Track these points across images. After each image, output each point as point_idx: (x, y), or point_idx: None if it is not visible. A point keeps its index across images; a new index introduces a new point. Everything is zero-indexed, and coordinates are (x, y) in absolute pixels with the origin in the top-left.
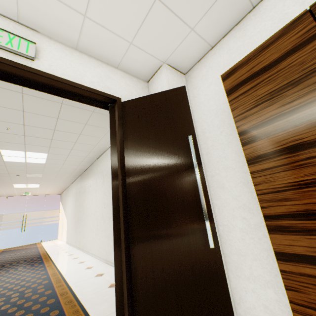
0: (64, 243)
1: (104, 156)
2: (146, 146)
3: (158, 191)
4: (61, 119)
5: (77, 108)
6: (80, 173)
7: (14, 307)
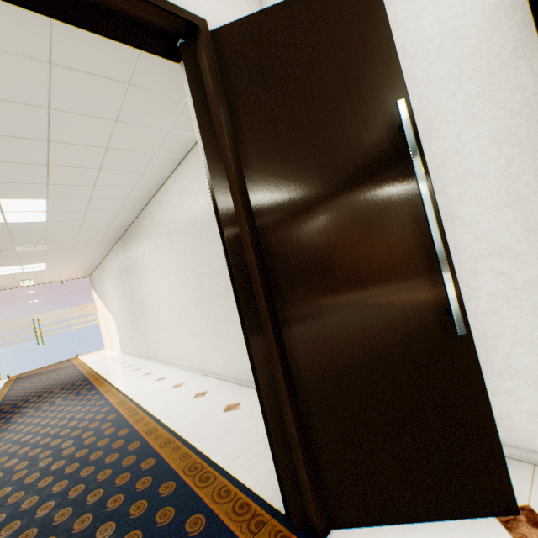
0: (118, 354)
1: (162, 195)
2: (291, 141)
3: (332, 239)
4: (57, 110)
5: (89, 77)
6: (119, 234)
7: (74, 463)
